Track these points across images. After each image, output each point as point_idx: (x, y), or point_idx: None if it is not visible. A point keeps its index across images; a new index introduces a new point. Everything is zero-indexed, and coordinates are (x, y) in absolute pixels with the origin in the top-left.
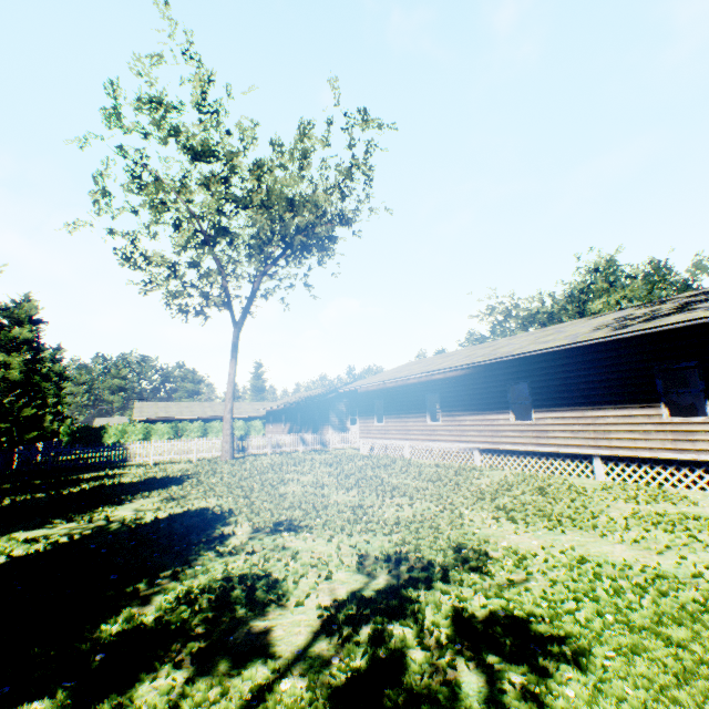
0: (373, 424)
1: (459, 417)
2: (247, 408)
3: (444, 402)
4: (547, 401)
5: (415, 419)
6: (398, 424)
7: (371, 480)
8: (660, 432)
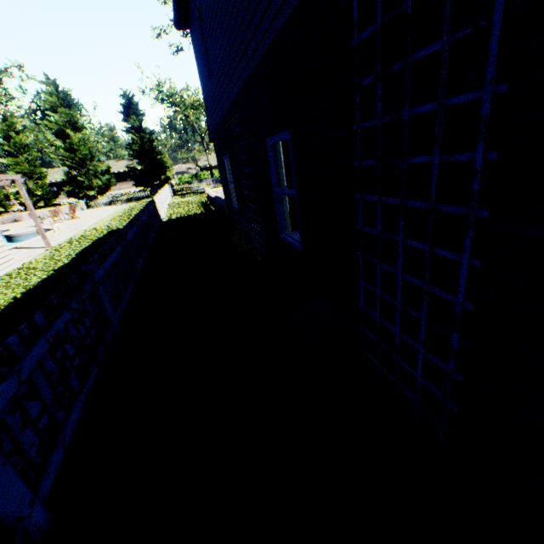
0: None
1: None
2: None
3: None
4: (121, 181)
5: None
6: None
7: None
8: None
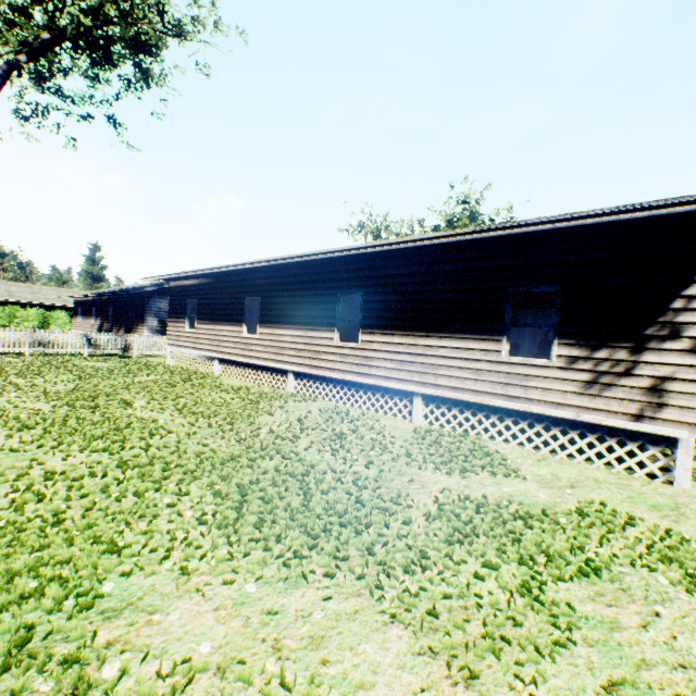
0: (184, 330)
1: (279, 330)
2: (50, 294)
3: (265, 310)
4: (380, 321)
5: (231, 328)
6: (211, 333)
7: (103, 410)
8: (495, 373)
